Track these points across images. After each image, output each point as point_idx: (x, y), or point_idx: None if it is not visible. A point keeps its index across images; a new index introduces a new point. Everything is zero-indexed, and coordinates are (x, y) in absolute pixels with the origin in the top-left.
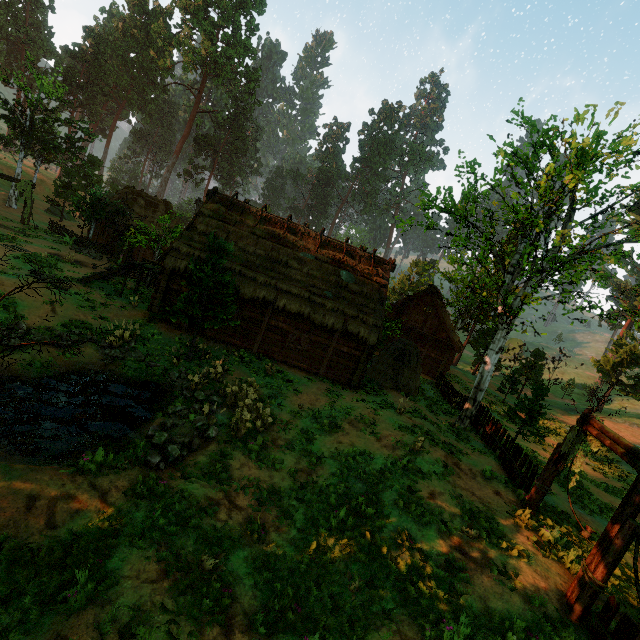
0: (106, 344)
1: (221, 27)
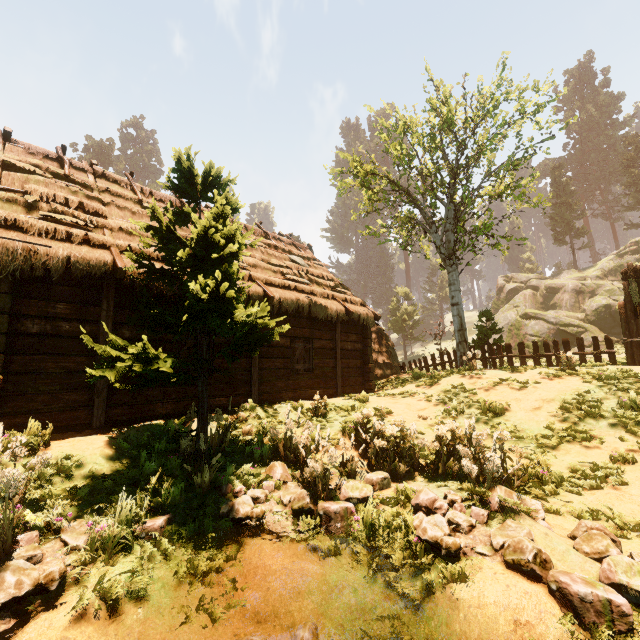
0: None
1: None
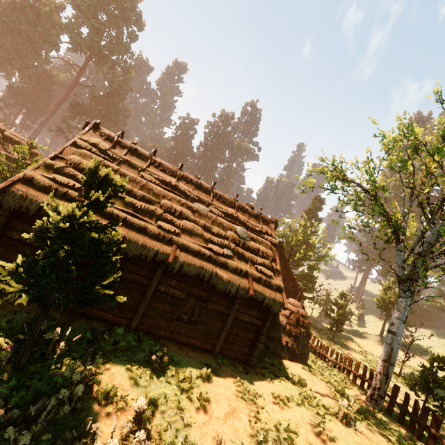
0: None
1: (107, 27)
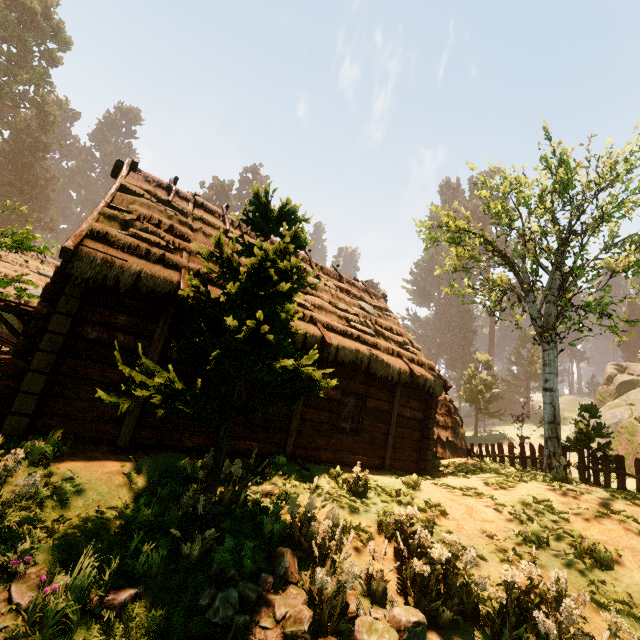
0: None
1: (1, 38)
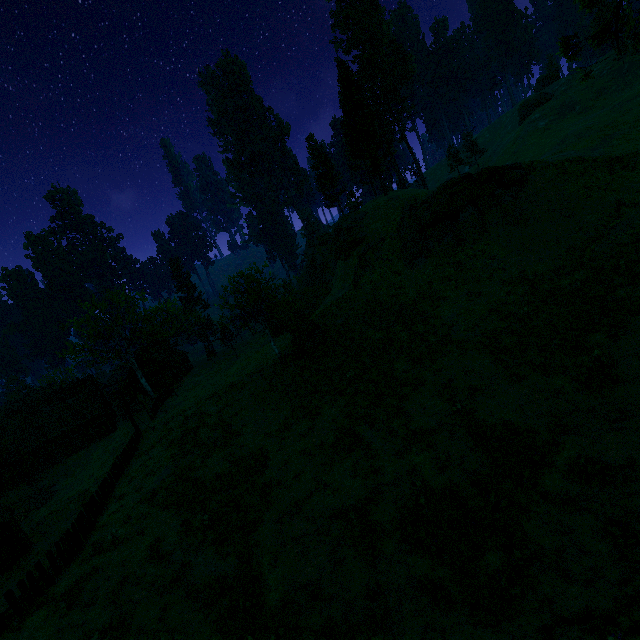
0: None
1: None
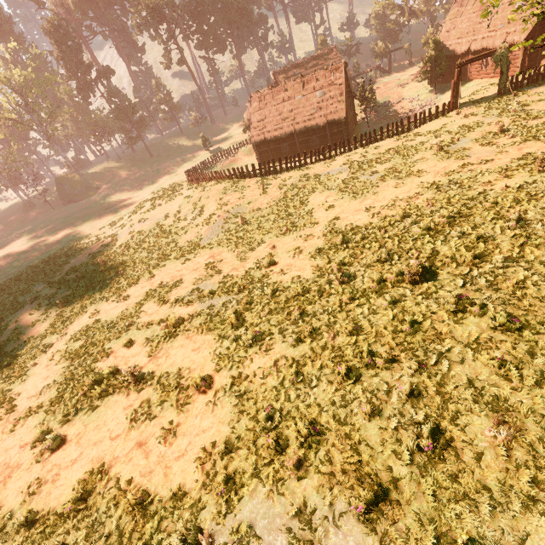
0: (408, 99)
1: None
